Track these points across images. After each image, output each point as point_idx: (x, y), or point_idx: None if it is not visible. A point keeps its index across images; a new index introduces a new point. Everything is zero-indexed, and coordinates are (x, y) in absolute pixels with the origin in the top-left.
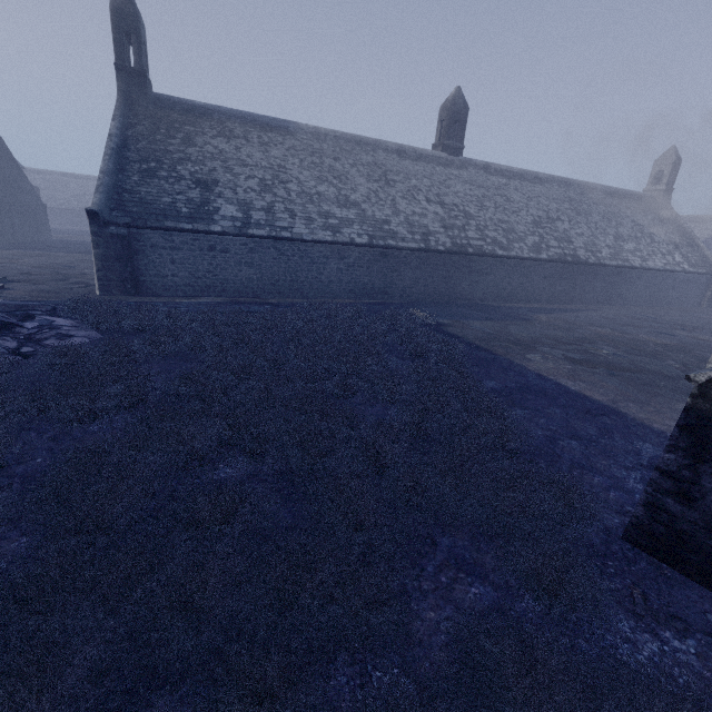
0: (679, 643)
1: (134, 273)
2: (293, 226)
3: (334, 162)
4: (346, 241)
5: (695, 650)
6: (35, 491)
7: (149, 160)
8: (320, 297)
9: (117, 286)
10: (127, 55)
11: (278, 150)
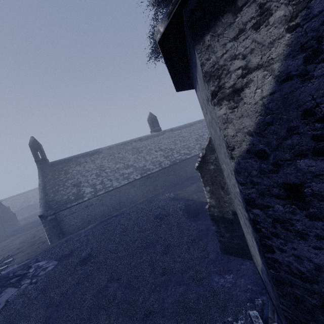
0: (228, 277)
1: (61, 229)
2: (112, 184)
3: (119, 155)
4: (133, 180)
5: (232, 276)
6: (59, 321)
7: (55, 186)
8: (132, 203)
9: (56, 237)
10: (38, 155)
11: (98, 160)
